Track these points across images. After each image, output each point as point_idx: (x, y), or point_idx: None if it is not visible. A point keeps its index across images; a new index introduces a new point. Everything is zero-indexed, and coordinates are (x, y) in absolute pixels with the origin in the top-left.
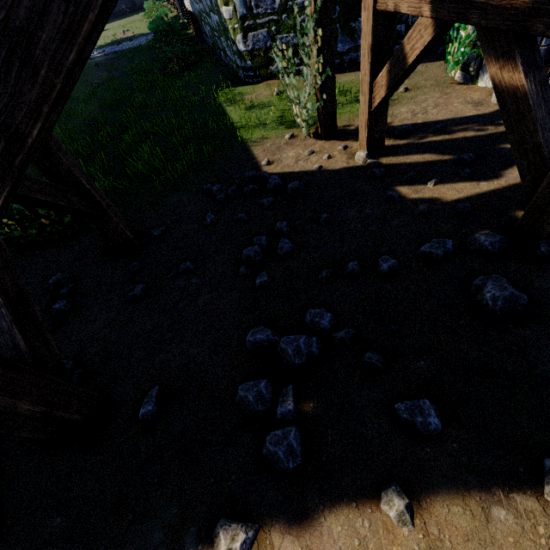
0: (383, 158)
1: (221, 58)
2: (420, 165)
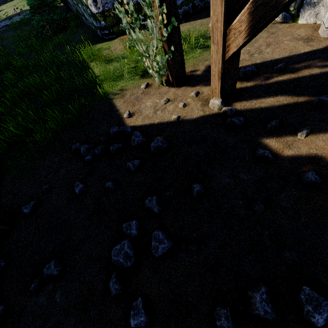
0: (237, 103)
1: (83, 21)
2: (278, 109)
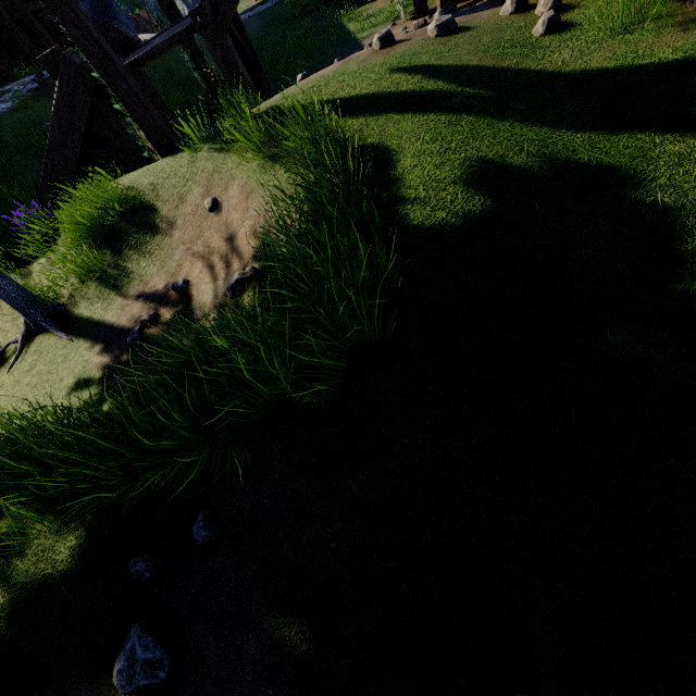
0: None
1: None
2: None
